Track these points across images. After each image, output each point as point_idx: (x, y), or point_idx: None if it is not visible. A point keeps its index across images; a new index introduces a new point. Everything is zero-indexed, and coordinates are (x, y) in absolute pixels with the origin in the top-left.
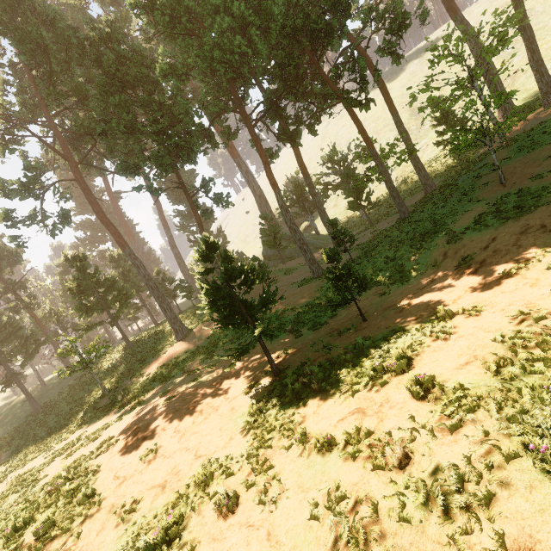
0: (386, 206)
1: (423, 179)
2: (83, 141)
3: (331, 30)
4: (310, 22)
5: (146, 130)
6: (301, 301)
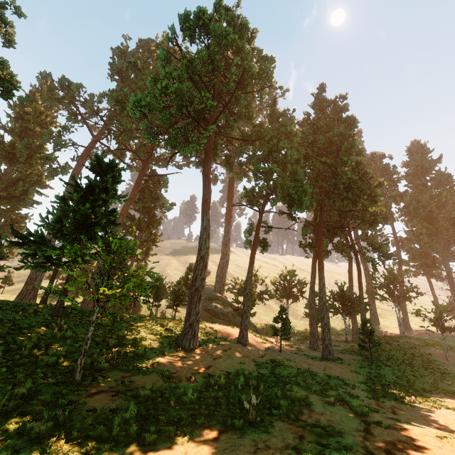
0: (306, 330)
1: (355, 328)
2: (206, 125)
3: (375, 224)
4: (371, 214)
5: (288, 170)
6: (349, 376)
